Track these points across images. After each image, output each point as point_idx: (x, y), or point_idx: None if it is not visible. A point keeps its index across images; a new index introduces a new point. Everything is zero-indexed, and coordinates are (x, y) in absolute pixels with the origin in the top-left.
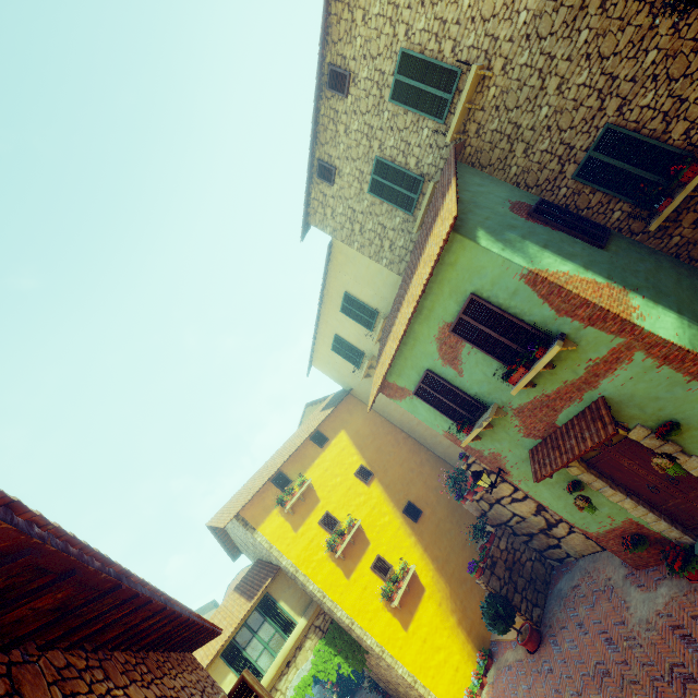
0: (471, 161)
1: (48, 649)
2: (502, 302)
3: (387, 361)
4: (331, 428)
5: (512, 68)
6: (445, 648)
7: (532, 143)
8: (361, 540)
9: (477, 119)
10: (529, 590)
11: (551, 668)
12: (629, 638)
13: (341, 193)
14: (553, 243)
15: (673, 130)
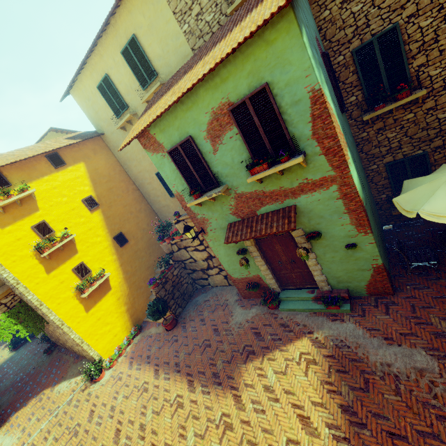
0: None
1: None
2: (283, 105)
3: (159, 110)
4: (71, 156)
5: None
6: (112, 324)
7: None
8: (71, 249)
9: None
10: (180, 299)
11: (177, 339)
12: (228, 330)
13: None
14: (329, 85)
15: (417, 59)
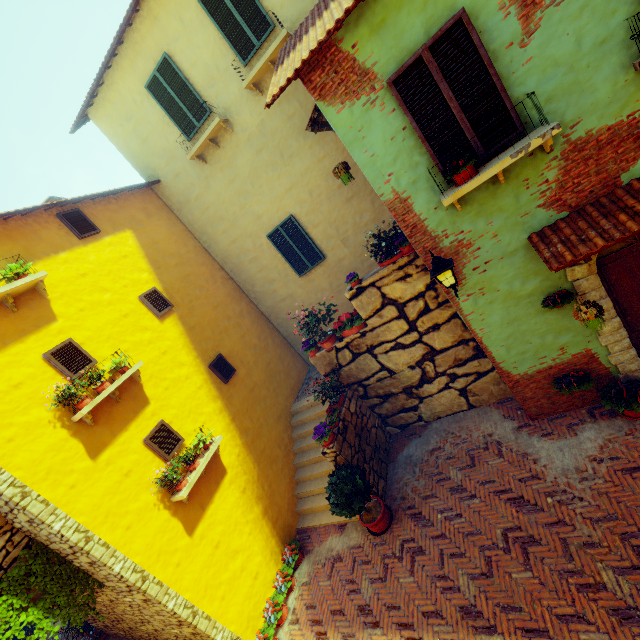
0: None
1: None
2: None
3: None
4: (107, 217)
5: None
6: (244, 550)
7: None
8: (134, 396)
9: None
10: (375, 460)
11: (420, 548)
12: (555, 493)
13: None
14: None
15: None
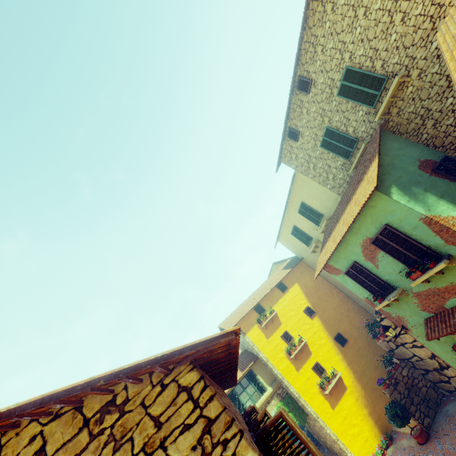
0: (393, 130)
1: (212, 378)
2: (406, 231)
3: (328, 254)
4: (289, 281)
5: (425, 75)
6: (359, 426)
7: (440, 120)
8: (306, 351)
9: (398, 105)
10: (422, 405)
11: None
12: None
13: (302, 146)
14: (448, 193)
15: None
